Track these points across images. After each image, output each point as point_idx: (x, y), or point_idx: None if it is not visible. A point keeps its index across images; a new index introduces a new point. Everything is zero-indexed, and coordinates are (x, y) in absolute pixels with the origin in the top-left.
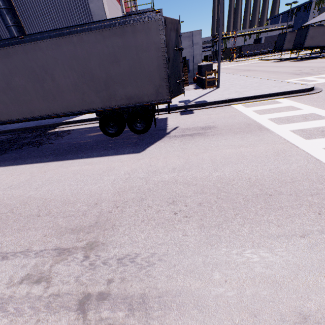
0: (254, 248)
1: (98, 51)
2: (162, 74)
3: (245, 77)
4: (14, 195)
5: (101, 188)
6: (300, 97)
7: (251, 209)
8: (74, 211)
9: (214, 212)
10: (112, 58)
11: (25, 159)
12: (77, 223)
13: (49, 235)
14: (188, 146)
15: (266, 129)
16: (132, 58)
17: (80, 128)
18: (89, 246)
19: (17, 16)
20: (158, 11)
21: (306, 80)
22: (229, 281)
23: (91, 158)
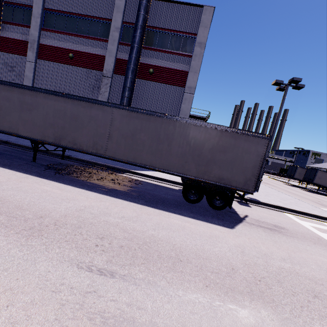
0: None
1: (214, 141)
2: (255, 172)
3: (274, 189)
4: (136, 228)
5: (223, 253)
6: None
7: None
8: (215, 268)
9: None
10: (222, 148)
11: (115, 193)
12: (230, 284)
13: (211, 287)
14: (276, 239)
15: None
16: (237, 154)
17: (147, 181)
18: (266, 315)
19: (133, 94)
20: (267, 135)
21: None
22: None
23: (185, 217)
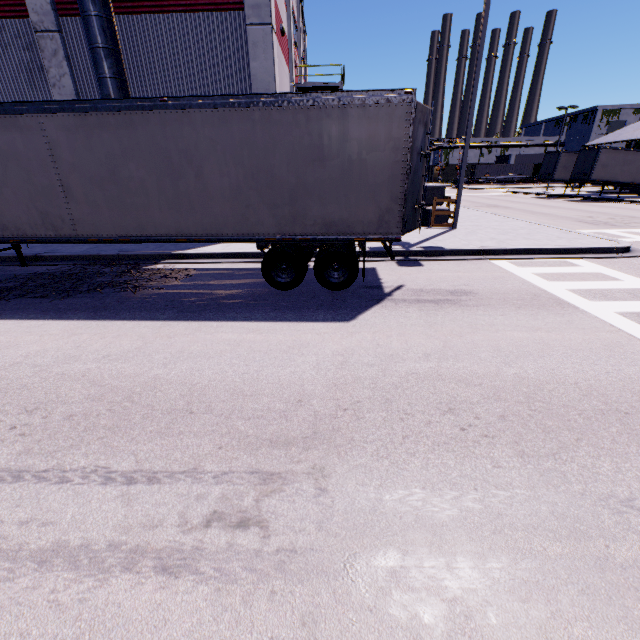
0: (635, 496)
1: (293, 139)
2: (396, 192)
3: (497, 216)
4: (124, 373)
5: (297, 375)
6: (610, 260)
7: (602, 433)
8: (261, 410)
9: (535, 433)
10: (314, 153)
11: (116, 310)
12: (276, 431)
13: (228, 447)
14: (436, 319)
15: (571, 306)
16: (349, 158)
17: (208, 268)
18: (317, 471)
19: (122, 63)
20: (408, 91)
21: (610, 234)
22: (613, 546)
23: (255, 322)
